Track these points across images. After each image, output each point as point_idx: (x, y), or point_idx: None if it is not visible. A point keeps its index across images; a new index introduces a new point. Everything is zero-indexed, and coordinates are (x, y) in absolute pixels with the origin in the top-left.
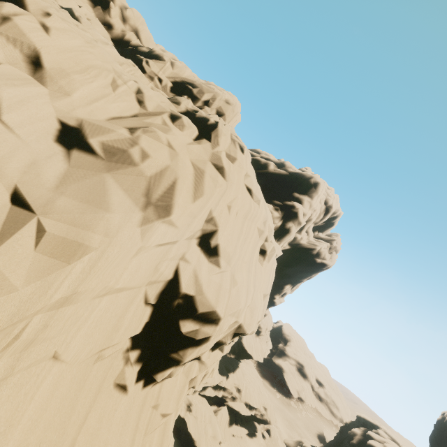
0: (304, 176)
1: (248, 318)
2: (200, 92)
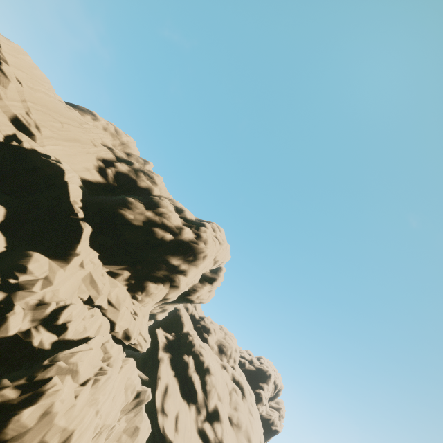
0: (263, 370)
1: None
2: (228, 350)
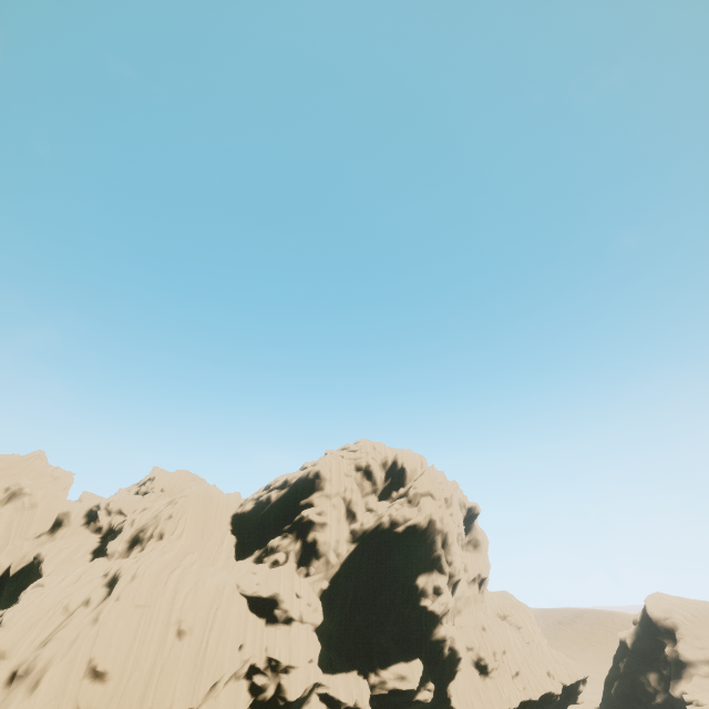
0: (302, 478)
1: (159, 697)
2: (147, 531)
